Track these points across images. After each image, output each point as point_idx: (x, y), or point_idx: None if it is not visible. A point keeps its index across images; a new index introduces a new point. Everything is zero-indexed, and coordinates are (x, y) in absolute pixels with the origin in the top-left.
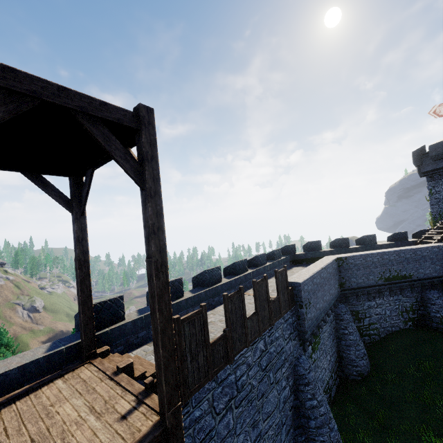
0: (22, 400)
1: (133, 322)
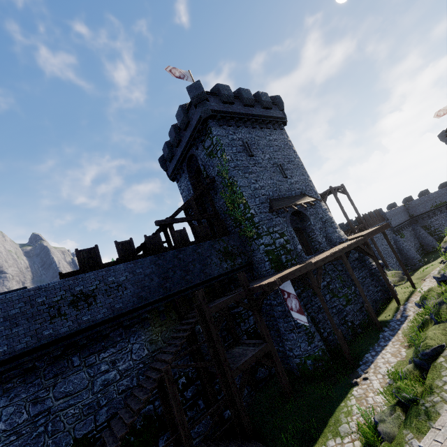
0: None
1: None
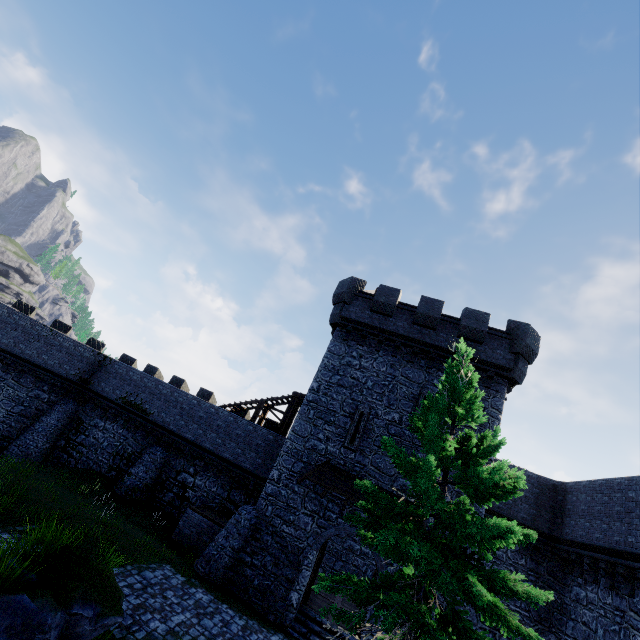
0: None
1: None
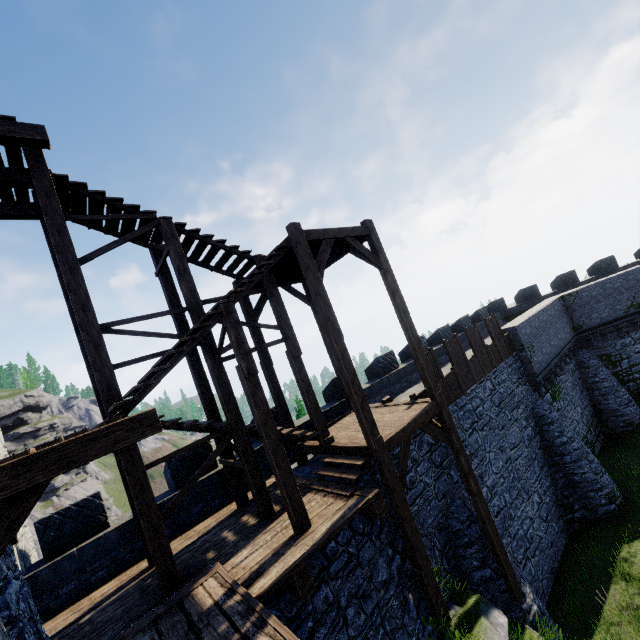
0: (332, 426)
1: (369, 389)
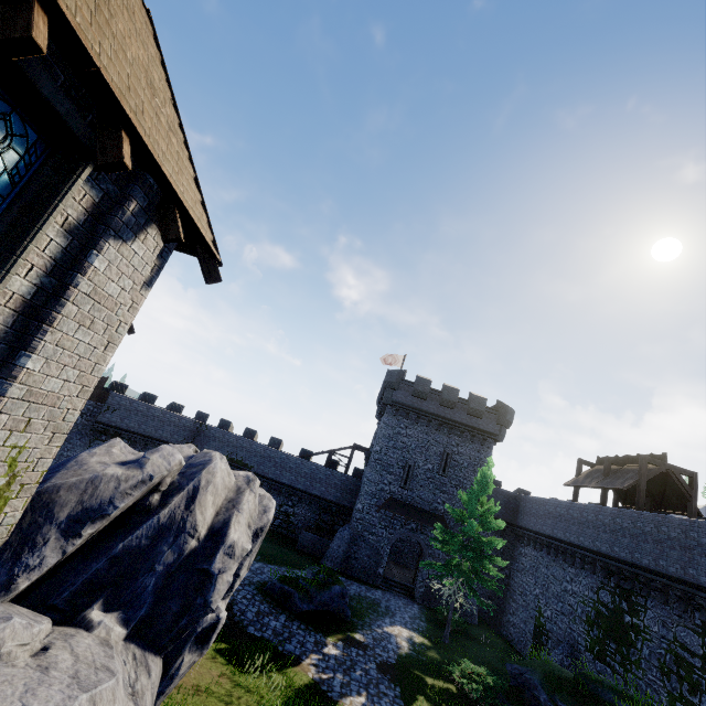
0: None
1: None
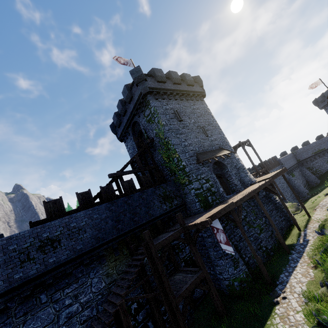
0: None
1: None
